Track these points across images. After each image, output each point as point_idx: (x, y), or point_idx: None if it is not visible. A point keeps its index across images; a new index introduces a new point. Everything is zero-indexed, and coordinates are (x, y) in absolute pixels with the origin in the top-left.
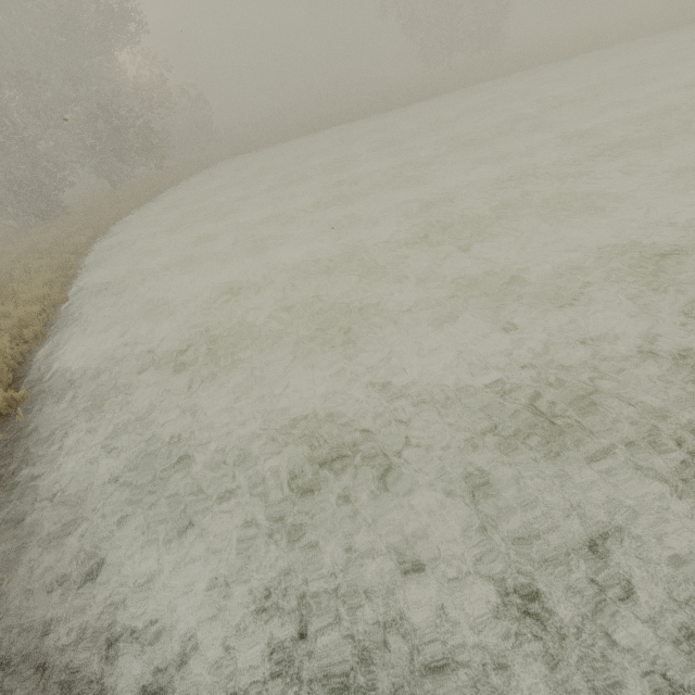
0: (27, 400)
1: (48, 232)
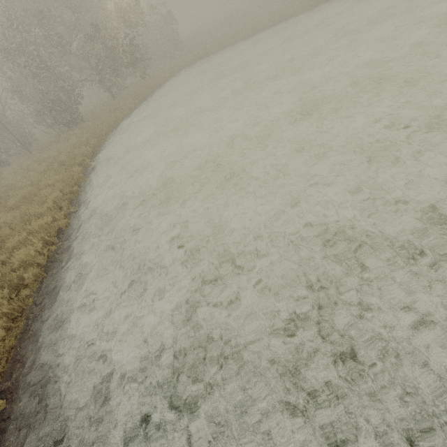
0: (4, 405)
1: (70, 140)
